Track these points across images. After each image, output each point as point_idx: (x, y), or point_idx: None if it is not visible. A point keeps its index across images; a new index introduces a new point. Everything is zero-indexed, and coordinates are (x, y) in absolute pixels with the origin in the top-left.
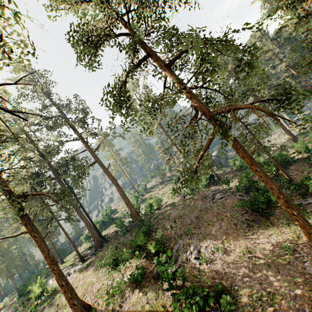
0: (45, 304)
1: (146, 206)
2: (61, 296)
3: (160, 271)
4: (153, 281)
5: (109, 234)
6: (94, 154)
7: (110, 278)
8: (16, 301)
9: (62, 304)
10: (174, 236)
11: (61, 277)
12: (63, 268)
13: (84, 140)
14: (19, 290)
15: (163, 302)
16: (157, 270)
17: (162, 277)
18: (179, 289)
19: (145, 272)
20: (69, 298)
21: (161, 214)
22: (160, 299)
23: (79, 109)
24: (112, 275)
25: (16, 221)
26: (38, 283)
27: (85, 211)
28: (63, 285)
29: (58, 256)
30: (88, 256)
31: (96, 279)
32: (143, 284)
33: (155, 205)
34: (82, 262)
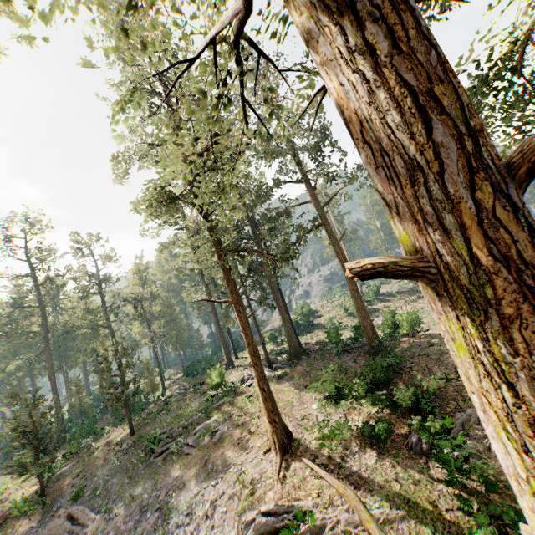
0: (224, 400)
1: (386, 324)
2: (245, 401)
3: (425, 444)
4: (406, 452)
5: (309, 345)
6: (320, 211)
7: (322, 410)
8: (182, 378)
9: (248, 411)
10: (455, 396)
11: (263, 378)
12: (240, 365)
13: (308, 185)
14: (186, 368)
15: (431, 498)
16: (417, 439)
17: (439, 457)
18: (469, 493)
19: (391, 431)
20: (270, 410)
21: (419, 346)
22: (423, 488)
23: (308, 129)
24: (325, 408)
25: (196, 284)
26: (217, 371)
27: (283, 299)
28: (265, 390)
29: (233, 347)
30: (279, 364)
31: (297, 401)
32: (385, 448)
33: (406, 328)
34: (269, 368)
